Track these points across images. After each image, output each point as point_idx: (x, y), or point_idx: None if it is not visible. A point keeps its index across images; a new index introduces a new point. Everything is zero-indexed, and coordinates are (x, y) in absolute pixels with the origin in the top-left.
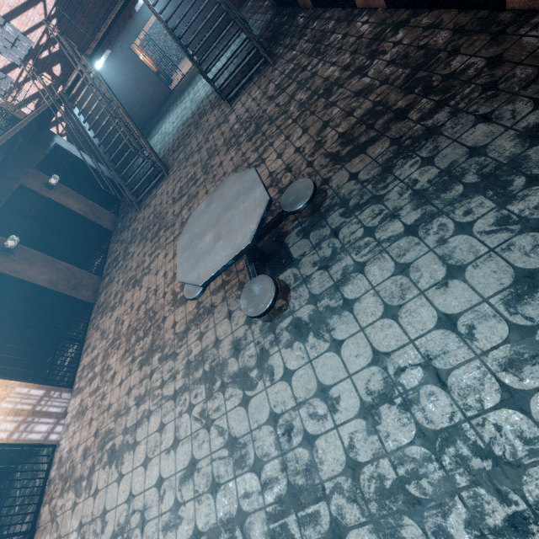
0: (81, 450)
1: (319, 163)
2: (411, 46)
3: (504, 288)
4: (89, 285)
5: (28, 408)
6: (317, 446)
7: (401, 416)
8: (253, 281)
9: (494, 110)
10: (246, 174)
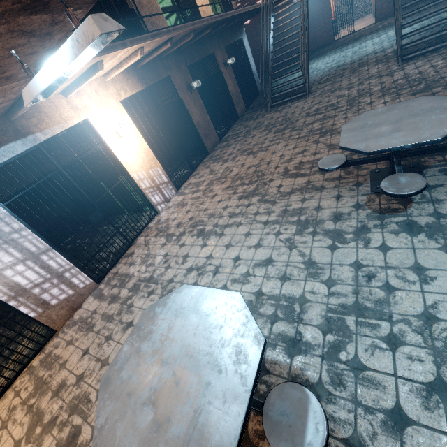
0: (176, 222)
1: None
2: None
3: None
4: (212, 141)
5: (157, 182)
6: (396, 294)
7: None
8: (401, 174)
9: None
10: (446, 98)
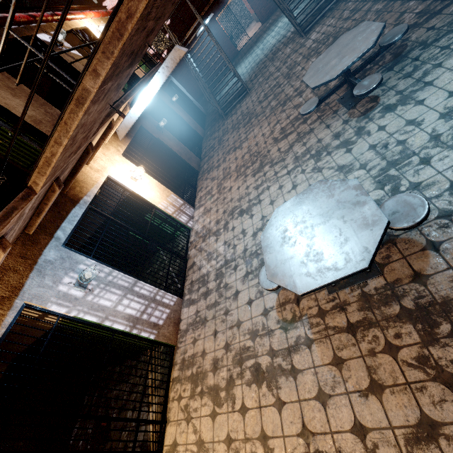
0: (213, 222)
1: None
2: None
3: None
4: (195, 161)
5: (177, 206)
6: (408, 141)
7: None
8: (362, 81)
9: None
10: (359, 26)
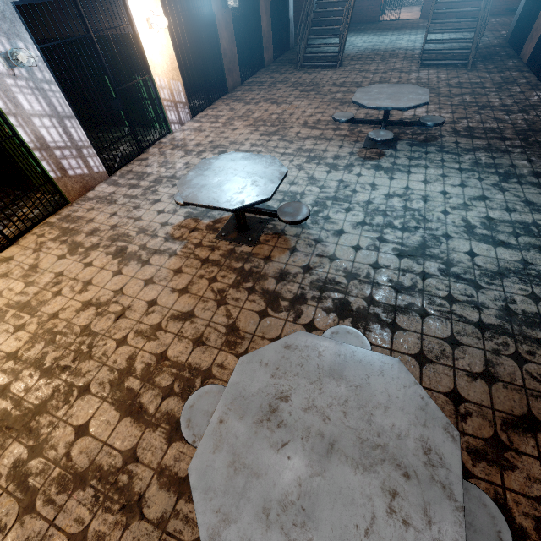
0: (195, 142)
1: (446, 129)
2: (540, 121)
3: (473, 196)
4: (234, 80)
5: (176, 99)
6: (357, 194)
7: (401, 201)
8: (382, 130)
9: (536, 161)
10: (422, 89)
